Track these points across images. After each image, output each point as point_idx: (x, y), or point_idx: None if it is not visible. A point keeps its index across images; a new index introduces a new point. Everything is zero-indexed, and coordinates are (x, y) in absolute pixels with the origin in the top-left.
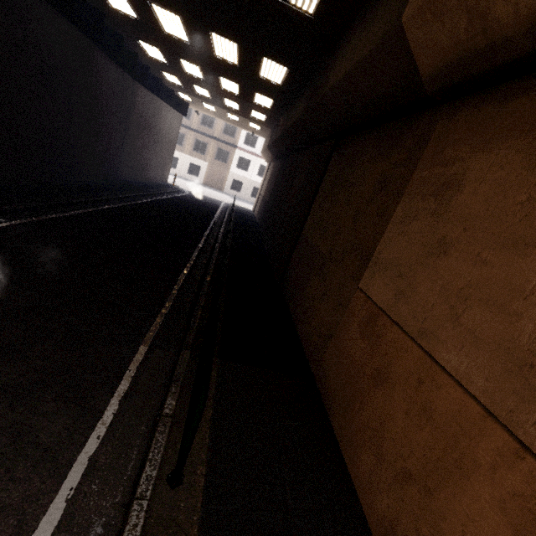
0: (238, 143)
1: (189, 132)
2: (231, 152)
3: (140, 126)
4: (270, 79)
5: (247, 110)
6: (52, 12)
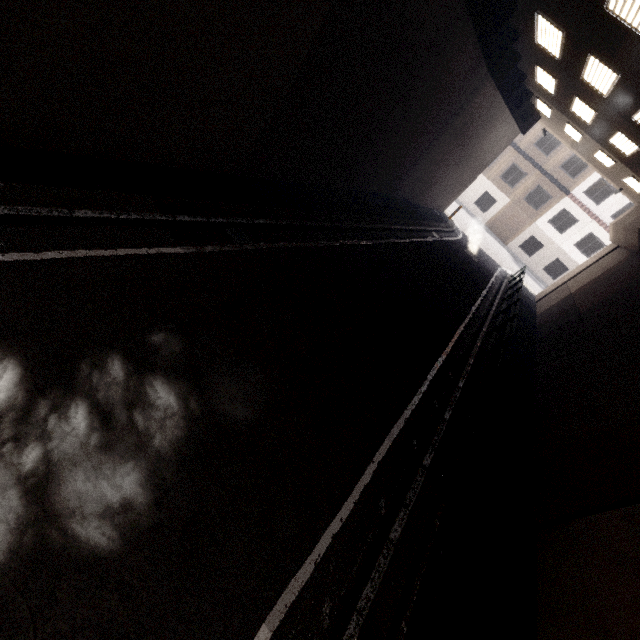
0: (574, 189)
1: (510, 151)
2: (554, 198)
3: (456, 136)
4: None
5: None
6: None
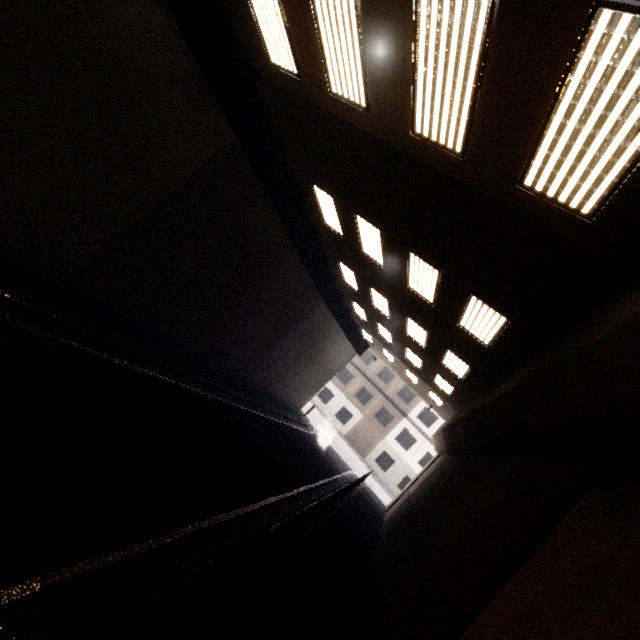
0: (410, 413)
1: (360, 377)
2: (396, 418)
3: (303, 339)
4: (474, 334)
5: (431, 373)
6: (270, 208)
